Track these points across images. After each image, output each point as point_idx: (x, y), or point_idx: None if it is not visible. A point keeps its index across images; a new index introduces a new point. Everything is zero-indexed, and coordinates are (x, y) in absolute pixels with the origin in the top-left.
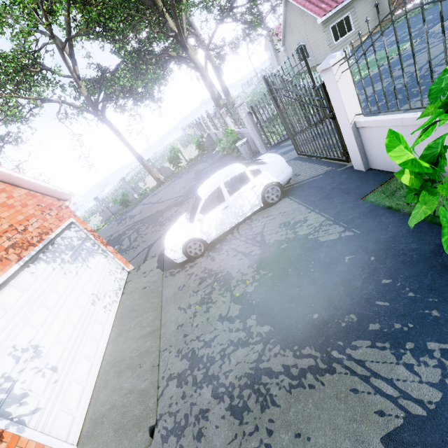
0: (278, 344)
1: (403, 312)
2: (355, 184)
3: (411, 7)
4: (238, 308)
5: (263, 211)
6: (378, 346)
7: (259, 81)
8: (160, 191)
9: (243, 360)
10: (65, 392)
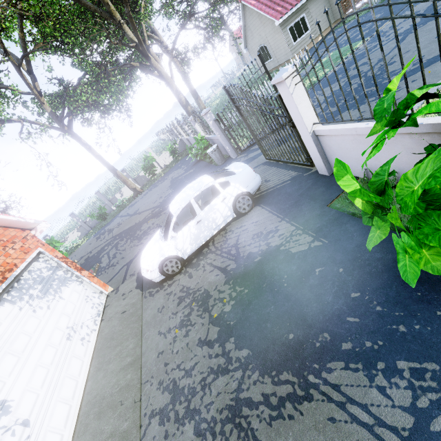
0: (256, 369)
1: (373, 328)
2: (320, 190)
3: (360, 6)
4: (216, 330)
5: (236, 221)
6: (351, 367)
7: (227, 82)
8: (137, 201)
9: (223, 390)
10: None
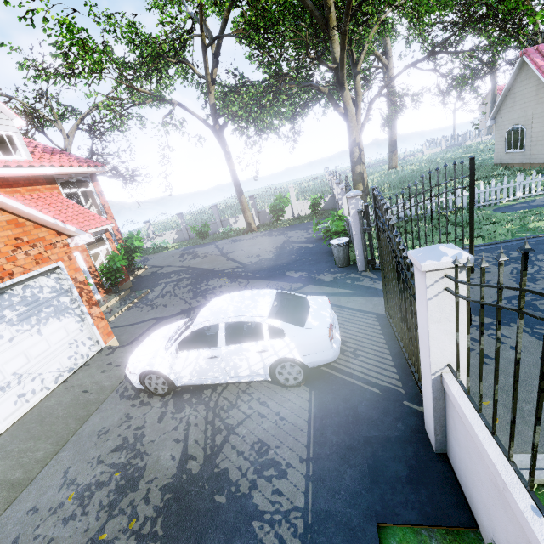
0: None
1: None
2: (399, 469)
3: None
4: None
5: (270, 385)
6: None
7: (449, 146)
8: (242, 240)
9: None
10: None
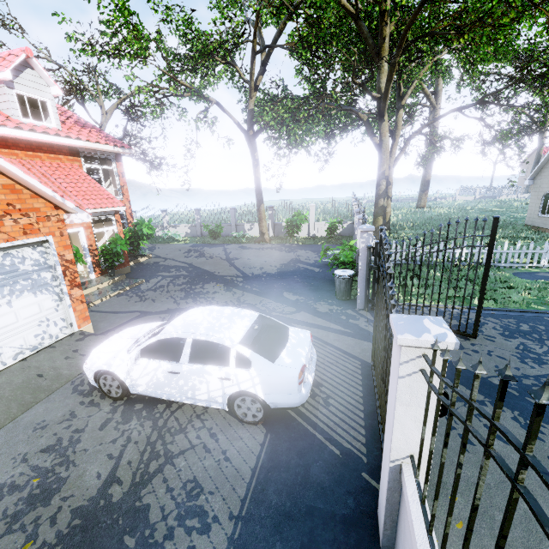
0: None
1: None
2: None
3: None
4: None
5: (227, 415)
6: None
7: (483, 196)
8: (251, 248)
9: None
10: None
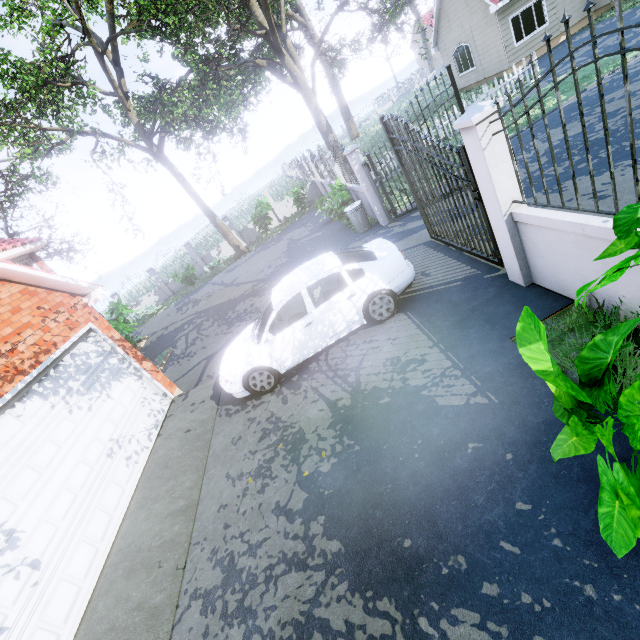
0: (346, 579)
1: (539, 574)
2: (506, 308)
3: None
4: (303, 497)
5: (366, 330)
6: (490, 628)
7: (399, 96)
8: (238, 266)
9: (293, 593)
10: (49, 599)
